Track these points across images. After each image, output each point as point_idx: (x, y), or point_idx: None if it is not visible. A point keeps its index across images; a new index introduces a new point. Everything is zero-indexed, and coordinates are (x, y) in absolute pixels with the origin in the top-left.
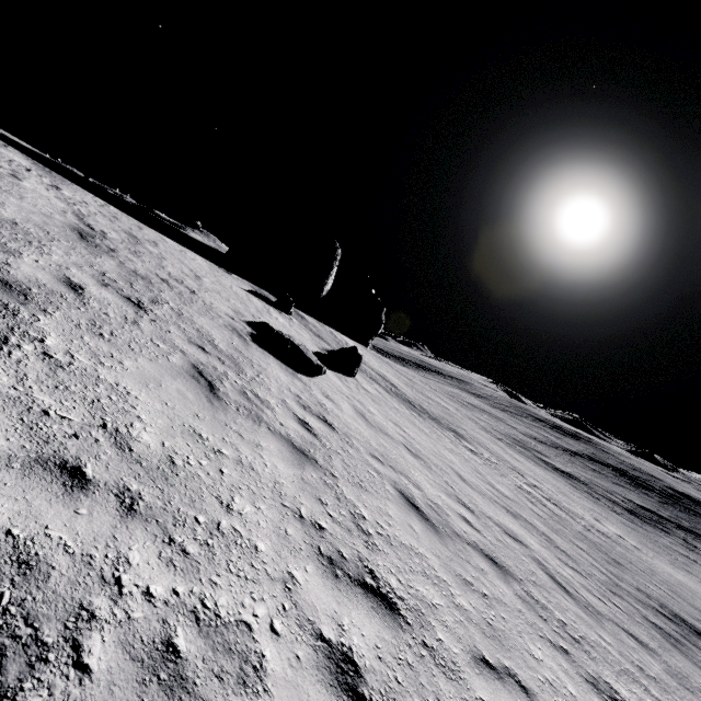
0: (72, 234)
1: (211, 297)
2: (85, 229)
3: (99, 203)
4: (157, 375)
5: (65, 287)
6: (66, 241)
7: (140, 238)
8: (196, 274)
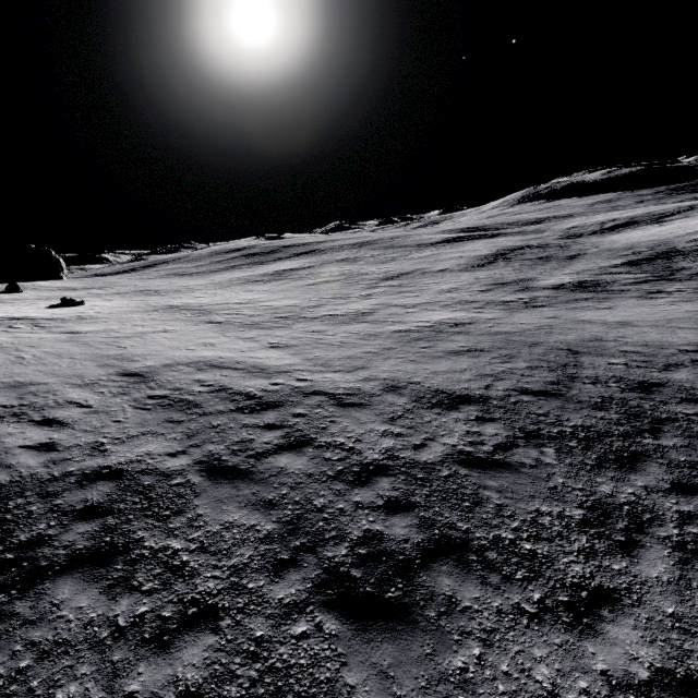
0: None
1: None
2: None
3: None
4: None
5: None
6: None
7: None
8: None
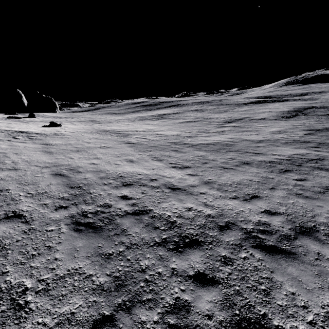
0: None
1: None
2: None
3: None
4: None
5: None
6: None
7: None
8: None
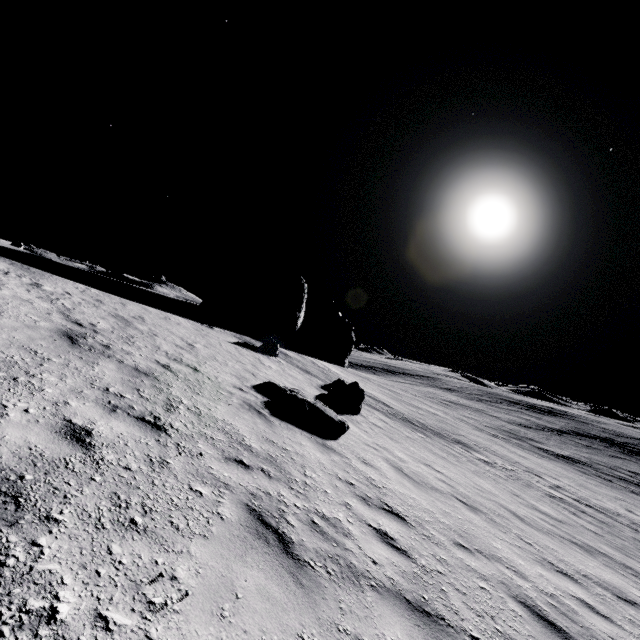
0: (62, 343)
1: (212, 367)
2: (74, 328)
3: (80, 289)
4: (222, 569)
5: (67, 443)
6: (57, 357)
7: (127, 317)
8: (188, 342)
